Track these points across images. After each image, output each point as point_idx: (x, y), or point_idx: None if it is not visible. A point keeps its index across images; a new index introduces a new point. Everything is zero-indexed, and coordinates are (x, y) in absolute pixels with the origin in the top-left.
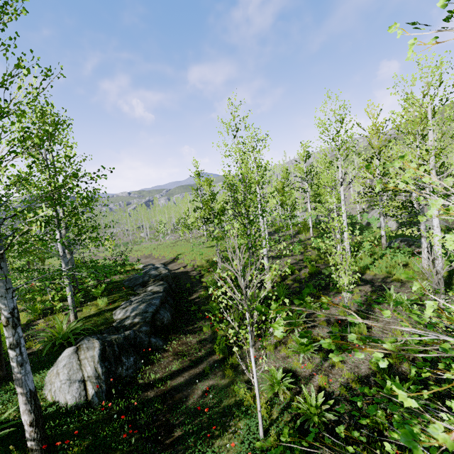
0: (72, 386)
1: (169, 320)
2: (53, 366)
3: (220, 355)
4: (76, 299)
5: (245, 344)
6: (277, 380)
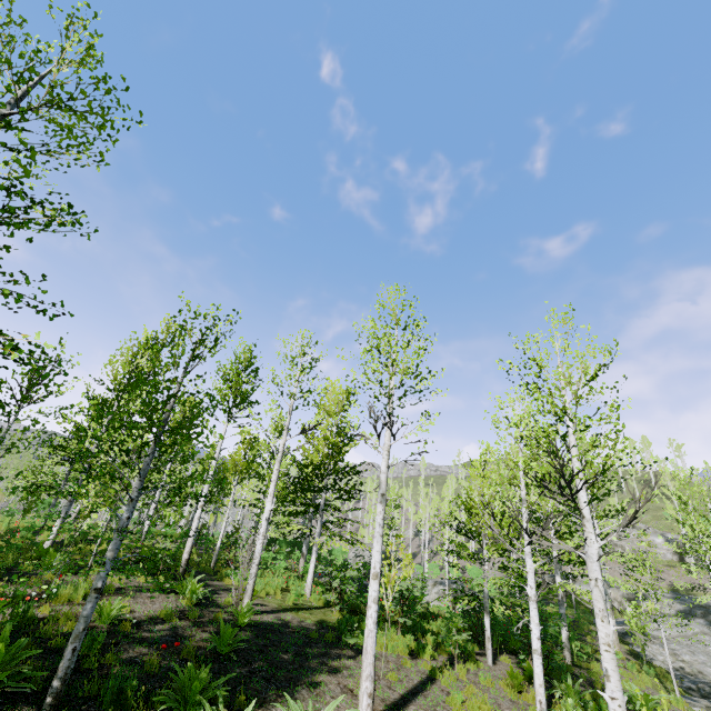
0: None
1: None
2: None
3: None
4: None
5: None
6: None
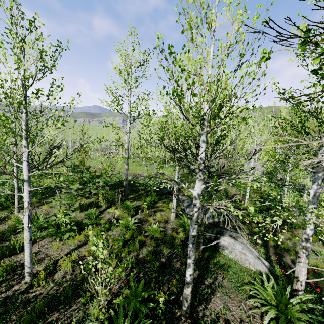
0: (259, 261)
1: None
2: (226, 249)
3: (272, 242)
4: (148, 201)
5: None
6: None
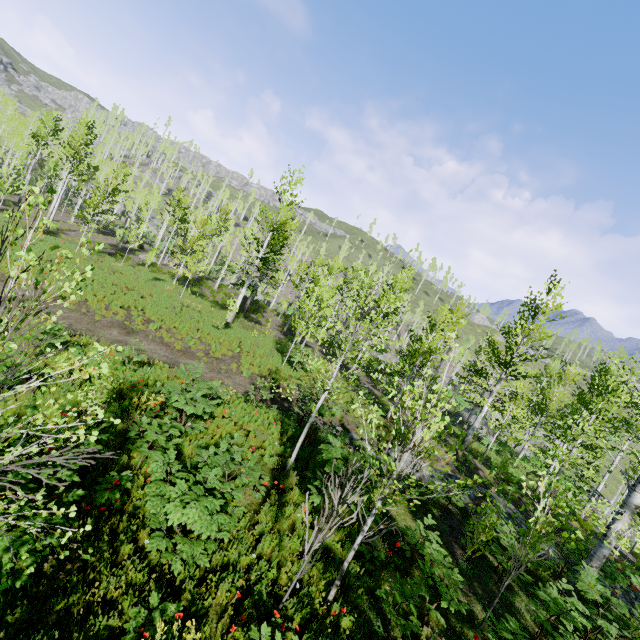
0: None
1: None
2: None
3: None
4: None
5: None
6: None
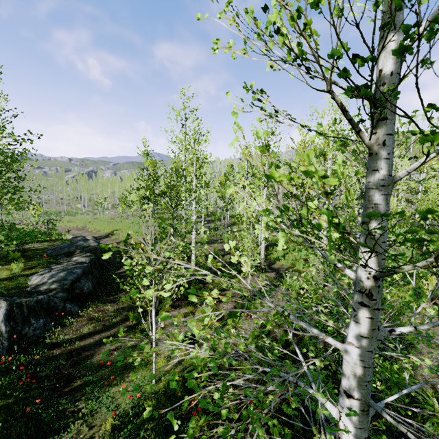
0: None
1: (90, 290)
2: None
3: (134, 321)
4: None
5: (149, 306)
6: (177, 341)
